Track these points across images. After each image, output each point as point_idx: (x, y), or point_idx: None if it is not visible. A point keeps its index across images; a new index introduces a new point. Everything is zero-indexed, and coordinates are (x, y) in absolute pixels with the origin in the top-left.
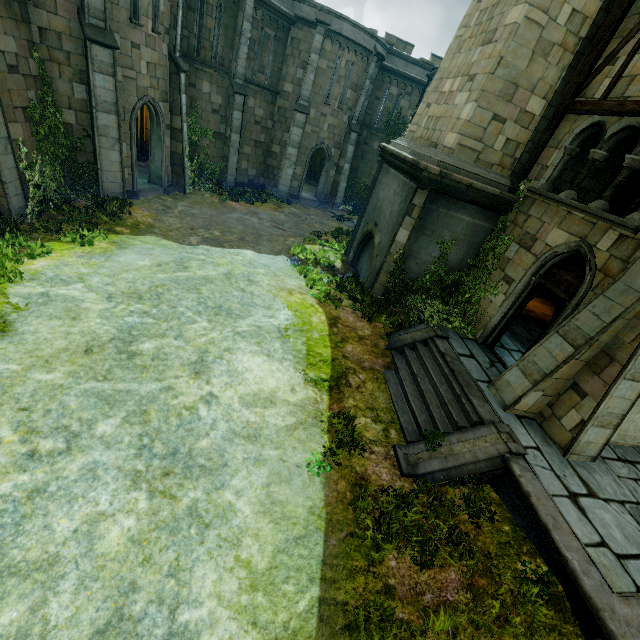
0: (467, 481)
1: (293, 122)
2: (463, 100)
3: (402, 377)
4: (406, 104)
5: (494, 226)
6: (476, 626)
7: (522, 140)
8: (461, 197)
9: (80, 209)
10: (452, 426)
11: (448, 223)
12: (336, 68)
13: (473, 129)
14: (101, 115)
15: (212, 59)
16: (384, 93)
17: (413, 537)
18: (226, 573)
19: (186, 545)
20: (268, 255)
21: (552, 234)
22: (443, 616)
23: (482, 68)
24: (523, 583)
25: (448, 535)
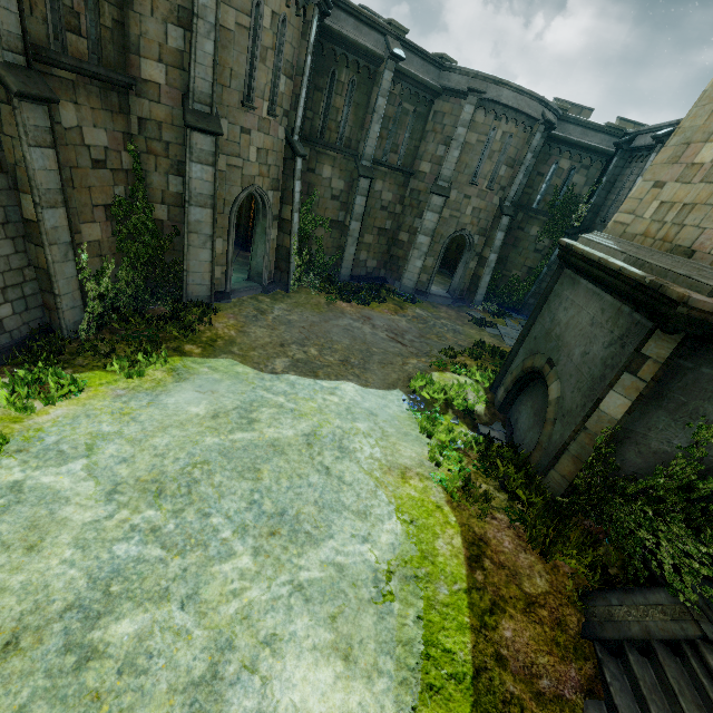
0: None
1: (427, 206)
2: None
3: None
4: (581, 180)
5: None
6: None
7: None
8: None
9: (152, 319)
10: None
11: None
12: (488, 142)
13: None
14: (194, 209)
15: (337, 141)
16: (550, 168)
17: None
18: None
19: None
20: (377, 390)
21: None
22: None
23: None
24: None
25: None
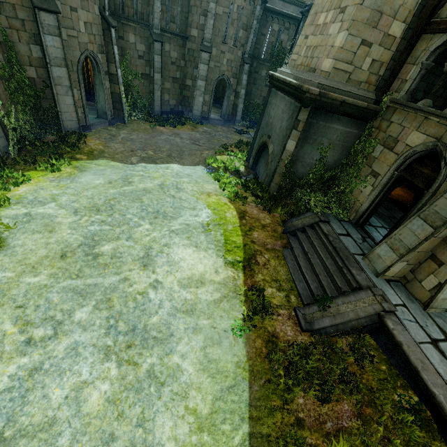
0: (351, 332)
1: (200, 60)
2: (336, 30)
3: (296, 254)
4: (285, 37)
5: (362, 132)
6: (366, 445)
7: (385, 60)
8: (336, 111)
9: (49, 143)
10: (337, 291)
11: (326, 133)
12: (230, 13)
13: (345, 54)
14: (54, 69)
15: (134, 15)
16: (268, 30)
17: (315, 380)
18: (179, 420)
19: (148, 401)
20: (190, 166)
21: (411, 136)
22: (342, 441)
23: (352, 0)
24: (400, 412)
25: (340, 376)
